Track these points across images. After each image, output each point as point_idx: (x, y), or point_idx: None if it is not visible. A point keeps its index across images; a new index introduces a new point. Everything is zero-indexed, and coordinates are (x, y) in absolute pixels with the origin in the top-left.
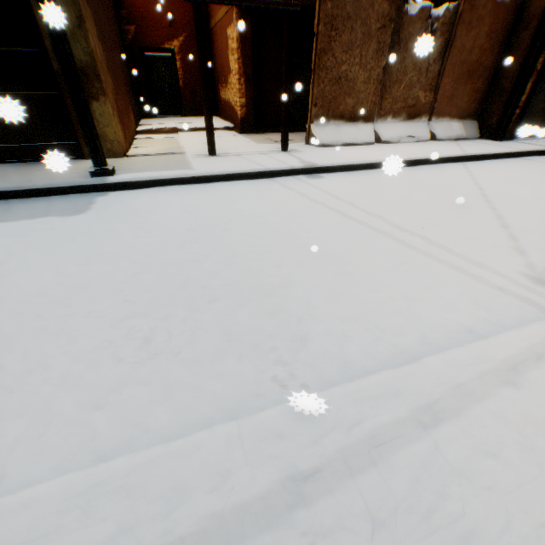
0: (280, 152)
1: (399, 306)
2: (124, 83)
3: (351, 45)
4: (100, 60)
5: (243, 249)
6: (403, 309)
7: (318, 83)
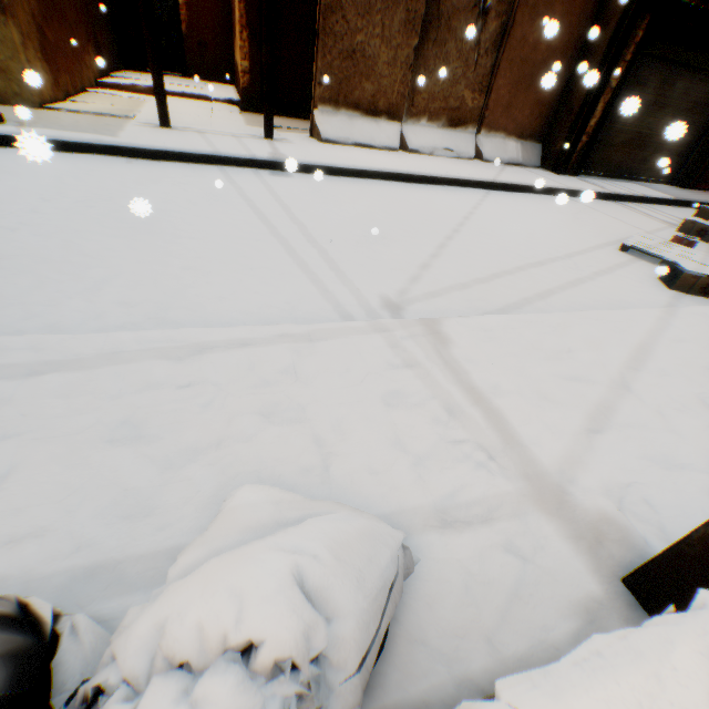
0: (262, 138)
1: (199, 301)
2: (82, 9)
3: (369, 8)
4: None
5: (86, 228)
6: (199, 305)
7: (323, 54)
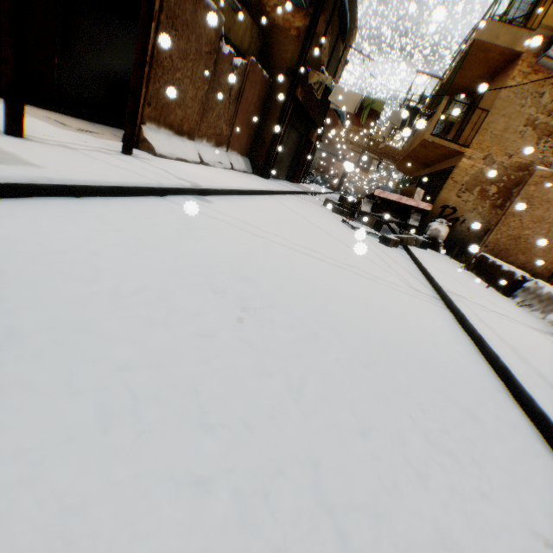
0: (124, 154)
1: (427, 324)
2: None
3: (186, 55)
4: None
5: (310, 307)
6: (430, 326)
7: (154, 80)
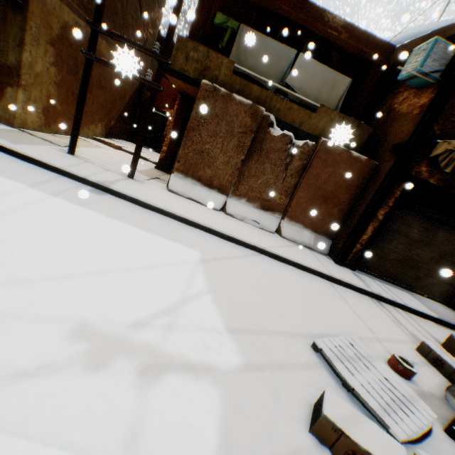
0: (125, 176)
1: None
2: (104, 109)
3: (216, 133)
4: (40, 72)
5: None
6: None
7: (184, 147)
